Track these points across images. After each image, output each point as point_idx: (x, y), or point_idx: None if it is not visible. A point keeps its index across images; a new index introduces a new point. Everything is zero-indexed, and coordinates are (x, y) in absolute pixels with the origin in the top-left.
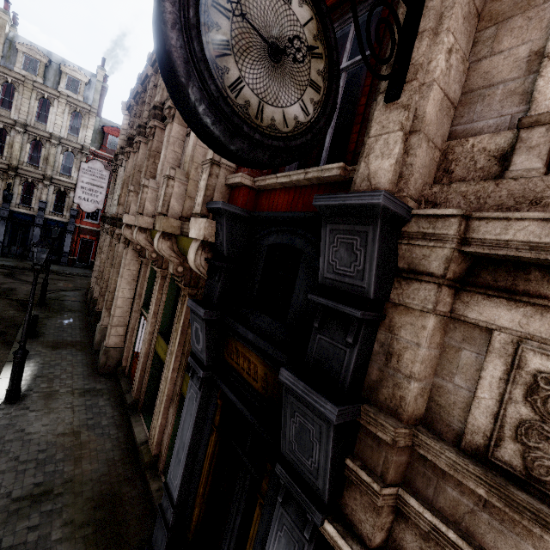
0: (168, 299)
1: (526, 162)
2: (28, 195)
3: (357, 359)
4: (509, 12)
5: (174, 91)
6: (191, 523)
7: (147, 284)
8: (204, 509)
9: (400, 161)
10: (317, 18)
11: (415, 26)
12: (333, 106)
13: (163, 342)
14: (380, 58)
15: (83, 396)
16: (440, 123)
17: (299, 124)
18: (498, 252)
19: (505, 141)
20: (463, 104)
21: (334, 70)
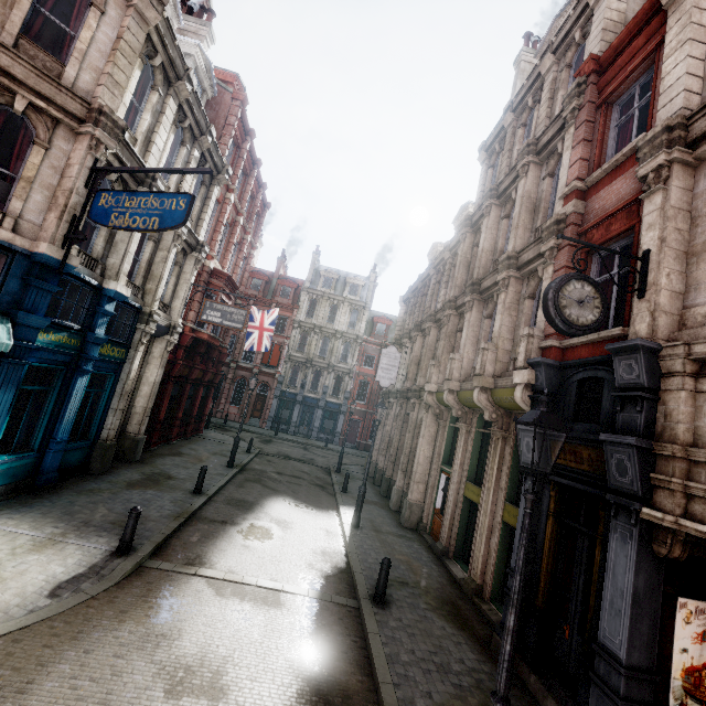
0: (473, 450)
1: None
2: (315, 382)
3: (645, 419)
4: (700, 252)
5: (550, 320)
6: (538, 594)
7: (445, 443)
8: (548, 583)
9: (651, 324)
10: (594, 288)
11: (646, 268)
12: (606, 312)
13: (474, 486)
14: (628, 286)
15: (400, 538)
16: (673, 304)
17: (592, 320)
18: (702, 356)
19: None
20: (687, 292)
21: (604, 300)
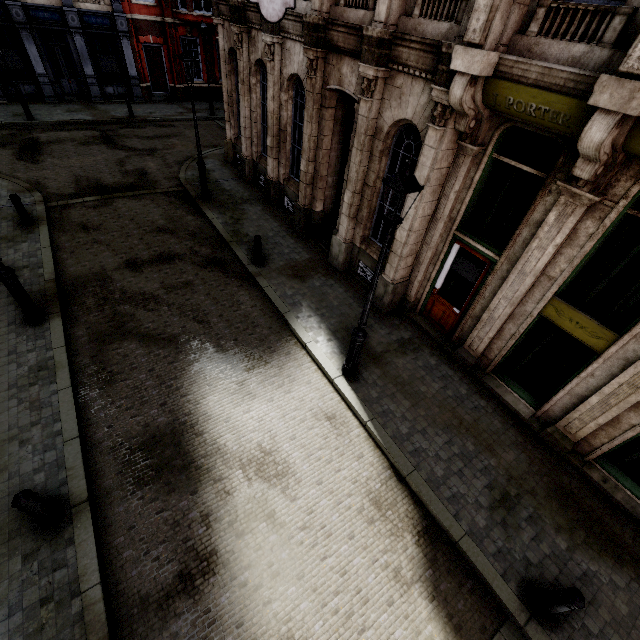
0: (594, 249)
1: None
2: None
3: None
4: None
5: None
6: None
7: (473, 193)
8: None
9: None
10: None
11: None
12: None
13: (586, 319)
14: None
15: (406, 354)
16: None
17: None
18: None
19: None
20: None
21: None
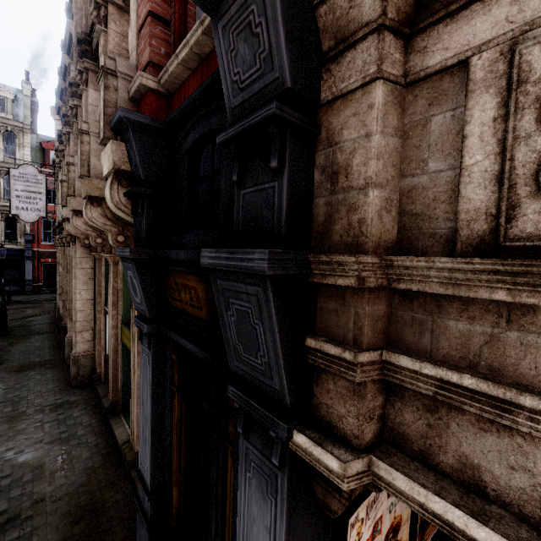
0: (124, 285)
1: None
2: None
3: (290, 191)
4: None
5: None
6: (172, 507)
7: (104, 279)
8: (183, 487)
9: None
10: None
11: None
12: None
13: (127, 330)
14: None
15: (55, 411)
16: None
17: None
18: None
19: None
20: None
21: None
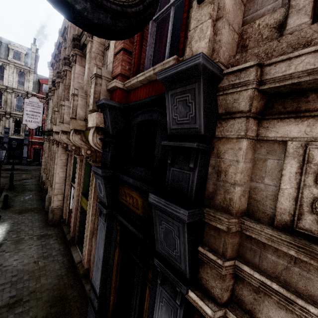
0: (85, 173)
1: (297, 21)
2: None
3: (198, 178)
4: None
5: None
6: (109, 307)
7: (72, 167)
8: (116, 296)
9: (212, 41)
10: None
11: None
12: None
13: (85, 199)
14: None
15: (40, 239)
16: (235, 14)
17: None
18: (285, 83)
19: (280, 15)
20: (249, 1)
21: None
